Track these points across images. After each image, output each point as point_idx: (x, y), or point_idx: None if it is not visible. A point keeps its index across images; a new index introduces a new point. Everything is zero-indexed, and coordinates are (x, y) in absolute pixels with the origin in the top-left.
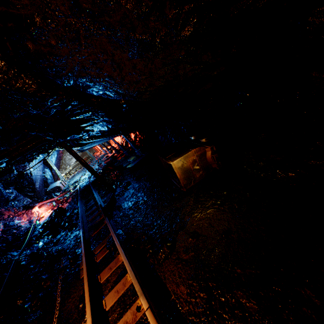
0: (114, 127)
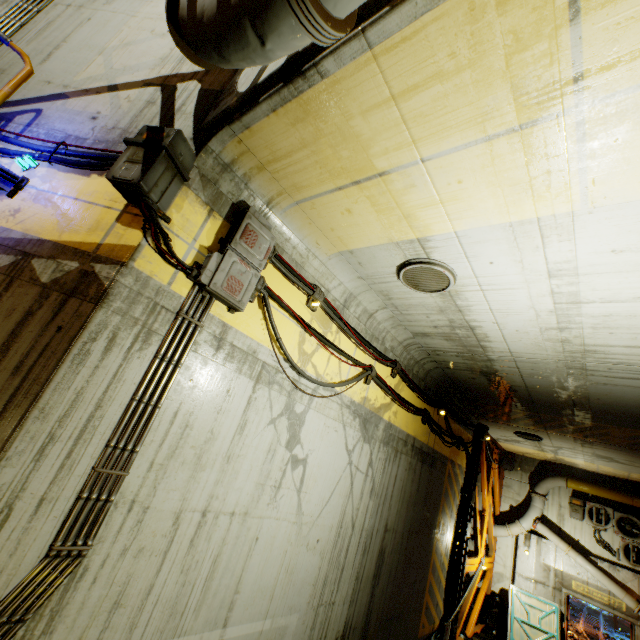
0: None
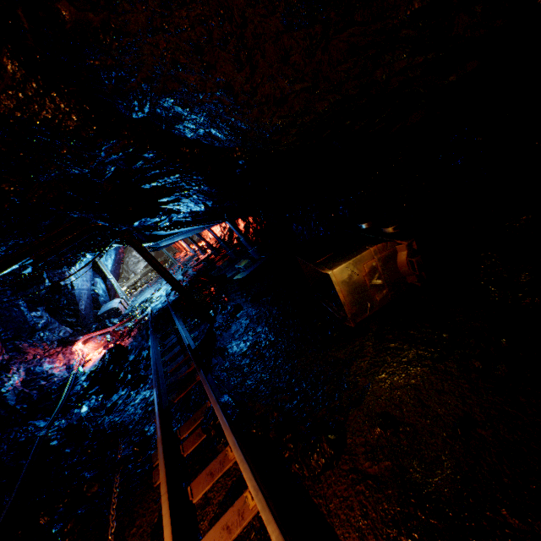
0: (216, 205)
